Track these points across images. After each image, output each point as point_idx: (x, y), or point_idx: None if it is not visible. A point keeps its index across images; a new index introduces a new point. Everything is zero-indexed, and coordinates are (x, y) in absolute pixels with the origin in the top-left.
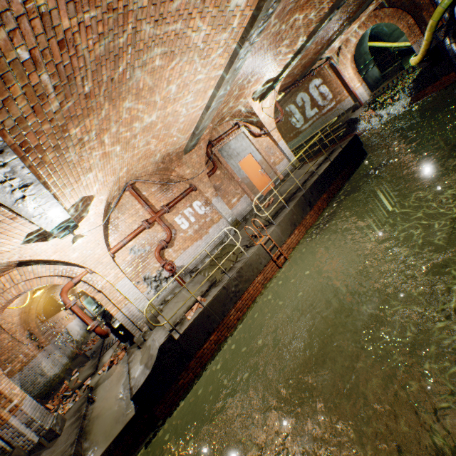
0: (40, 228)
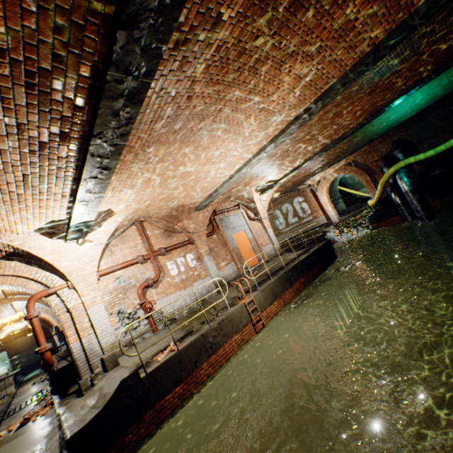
0: (65, 219)
